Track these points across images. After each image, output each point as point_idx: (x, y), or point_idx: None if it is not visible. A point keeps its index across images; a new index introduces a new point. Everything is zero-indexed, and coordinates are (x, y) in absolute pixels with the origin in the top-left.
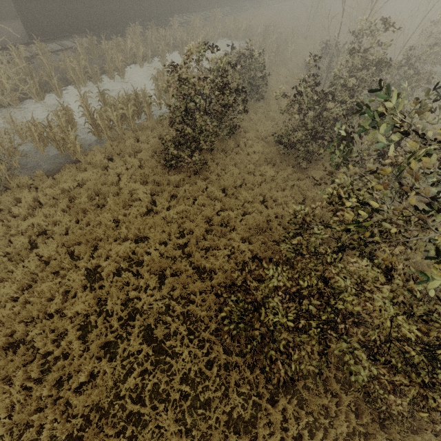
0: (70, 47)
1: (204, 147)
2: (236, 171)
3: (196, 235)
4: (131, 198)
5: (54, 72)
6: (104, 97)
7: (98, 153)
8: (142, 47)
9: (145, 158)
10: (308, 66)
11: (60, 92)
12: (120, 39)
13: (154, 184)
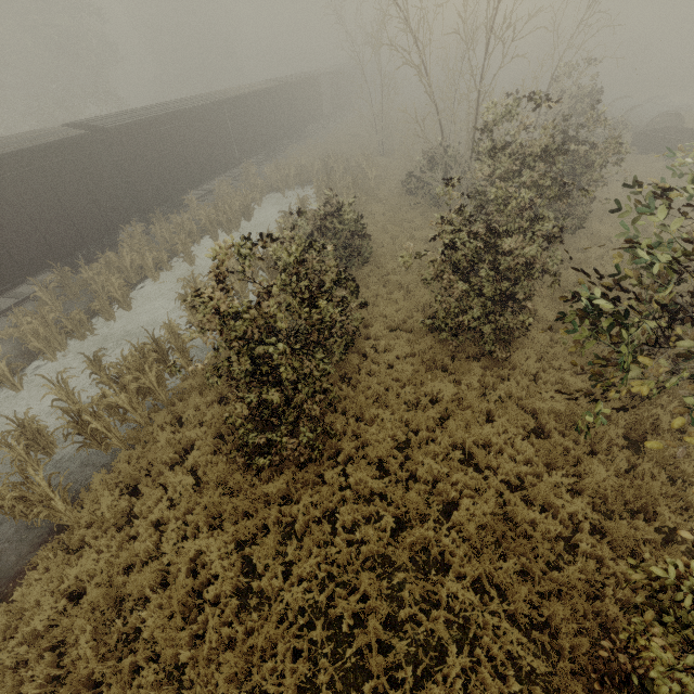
0: (29, 295)
1: (318, 412)
2: (387, 415)
3: (374, 627)
4: (196, 583)
5: (4, 347)
6: (99, 363)
7: (104, 493)
8: (151, 250)
9: (202, 459)
10: (408, 188)
11: (17, 382)
12: (111, 254)
13: (238, 513)
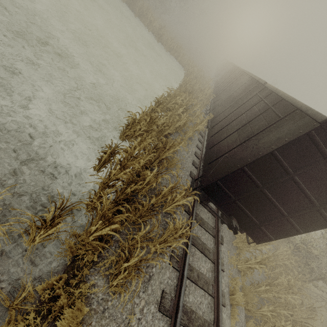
0: None
1: None
2: None
3: None
4: None
5: None
6: None
7: None
8: None
9: None
10: None
11: None
12: None
13: None
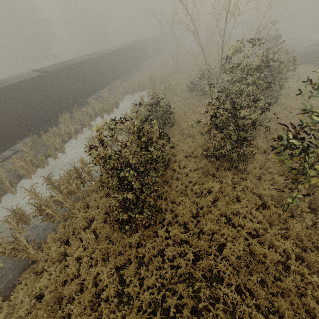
0: (19, 149)
1: (152, 202)
2: (187, 200)
3: (186, 314)
4: (97, 290)
5: (8, 174)
6: (50, 180)
7: (52, 244)
8: (73, 124)
9: (98, 225)
10: (190, 88)
11: (14, 190)
12: (55, 128)
13: (116, 252)
